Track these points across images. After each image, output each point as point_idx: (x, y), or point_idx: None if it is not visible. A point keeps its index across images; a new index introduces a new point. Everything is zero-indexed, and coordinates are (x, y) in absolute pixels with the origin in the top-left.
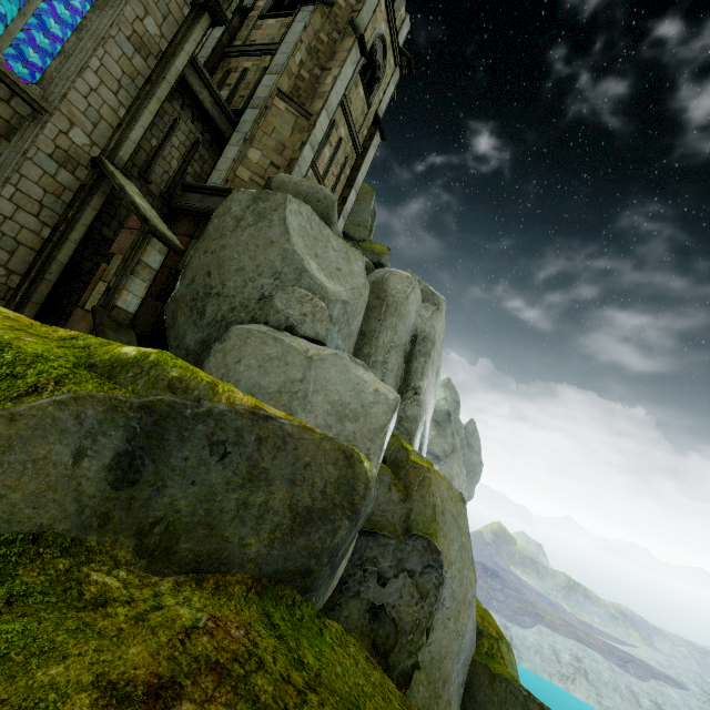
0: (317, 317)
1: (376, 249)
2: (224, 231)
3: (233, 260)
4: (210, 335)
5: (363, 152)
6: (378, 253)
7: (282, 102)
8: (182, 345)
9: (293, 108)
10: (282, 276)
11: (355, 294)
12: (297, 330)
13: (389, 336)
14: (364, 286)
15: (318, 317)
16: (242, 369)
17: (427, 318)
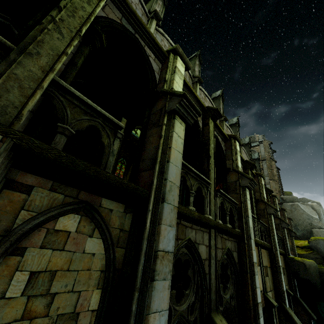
0: (323, 225)
1: (288, 193)
2: (289, 213)
3: (296, 218)
4: (303, 232)
5: (278, 176)
6: (290, 195)
7: (270, 181)
8: (297, 235)
9: (273, 181)
10: (310, 219)
11: (317, 216)
12: (322, 228)
13: (323, 220)
14: (316, 213)
15: (323, 224)
16: (322, 237)
17: (322, 210)
